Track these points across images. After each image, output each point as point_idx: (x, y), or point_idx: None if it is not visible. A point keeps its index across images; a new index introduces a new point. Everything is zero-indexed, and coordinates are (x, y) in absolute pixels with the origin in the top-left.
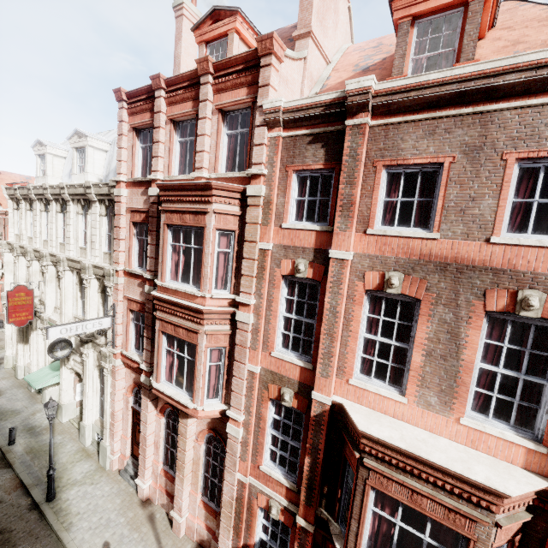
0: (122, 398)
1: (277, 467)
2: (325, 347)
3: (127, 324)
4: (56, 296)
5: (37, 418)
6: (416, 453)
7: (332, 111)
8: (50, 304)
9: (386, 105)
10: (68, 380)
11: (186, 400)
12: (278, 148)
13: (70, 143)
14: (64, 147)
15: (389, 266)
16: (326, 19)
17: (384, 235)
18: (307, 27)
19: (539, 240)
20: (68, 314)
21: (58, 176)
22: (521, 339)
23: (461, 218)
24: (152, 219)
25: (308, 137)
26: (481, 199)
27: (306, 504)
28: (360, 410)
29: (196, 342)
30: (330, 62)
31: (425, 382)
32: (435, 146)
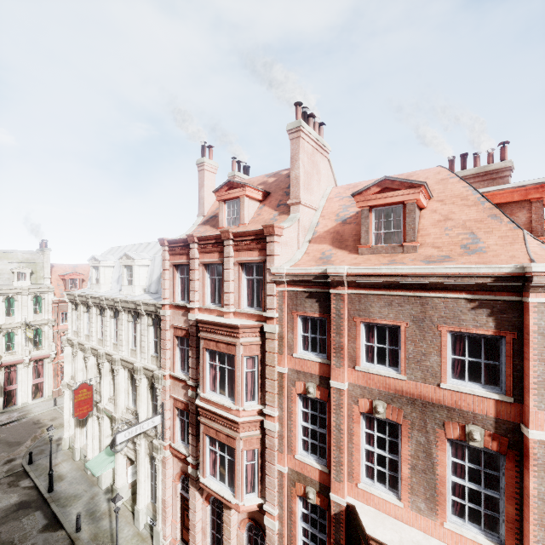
0: (171, 485)
1: None
2: (336, 456)
3: (173, 420)
4: (110, 388)
5: (96, 502)
6: None
7: (320, 280)
8: (106, 395)
9: (356, 282)
10: (121, 465)
11: (229, 495)
12: (285, 299)
13: (120, 262)
14: (113, 258)
15: (374, 396)
16: (311, 183)
17: (368, 371)
18: (297, 199)
19: (471, 390)
20: (121, 405)
21: (108, 282)
22: (477, 458)
23: (419, 367)
24: (192, 338)
25: (306, 293)
26: (429, 355)
27: None
28: (369, 512)
29: (234, 446)
30: (318, 208)
31: (414, 490)
32: (393, 314)
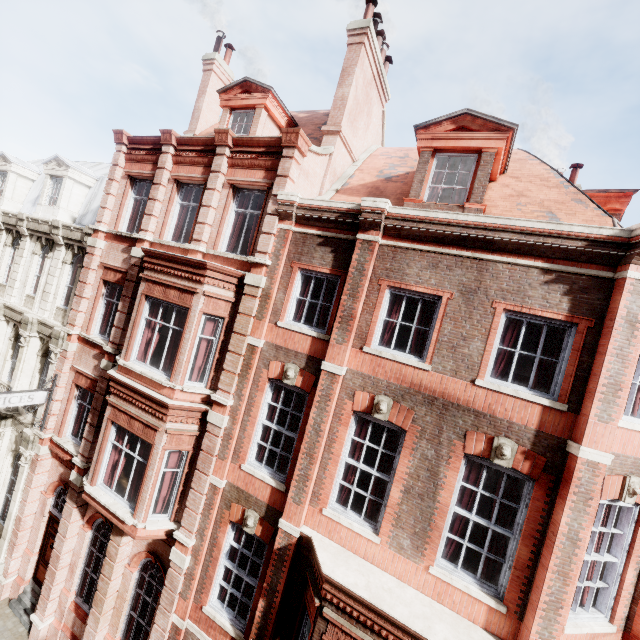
0: (37, 498)
1: (225, 610)
2: (303, 468)
3: (67, 403)
4: None
5: None
6: (379, 606)
7: (346, 220)
8: None
9: (397, 229)
10: None
11: (125, 513)
12: (287, 242)
13: (45, 168)
14: (36, 168)
15: (380, 389)
16: (358, 120)
17: (379, 355)
18: (337, 126)
19: (516, 390)
20: None
21: (19, 200)
22: (494, 486)
23: (452, 355)
24: (129, 283)
25: (319, 238)
26: (471, 339)
27: None
28: (330, 547)
29: (153, 442)
30: (357, 161)
31: (400, 521)
32: (436, 279)
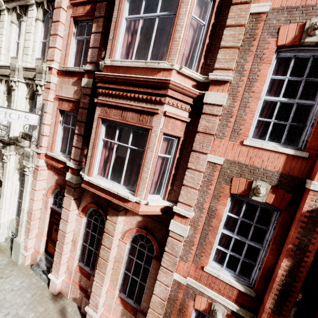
0: (41, 198)
1: (225, 269)
2: None
3: (55, 126)
4: None
5: None
6: None
7: None
8: None
9: None
10: None
11: (125, 193)
12: None
13: None
14: None
15: None
16: None
17: None
18: None
19: None
20: None
21: None
22: None
23: None
24: (101, 3)
25: None
26: None
27: (274, 313)
28: None
29: (149, 126)
30: None
31: None
32: None
